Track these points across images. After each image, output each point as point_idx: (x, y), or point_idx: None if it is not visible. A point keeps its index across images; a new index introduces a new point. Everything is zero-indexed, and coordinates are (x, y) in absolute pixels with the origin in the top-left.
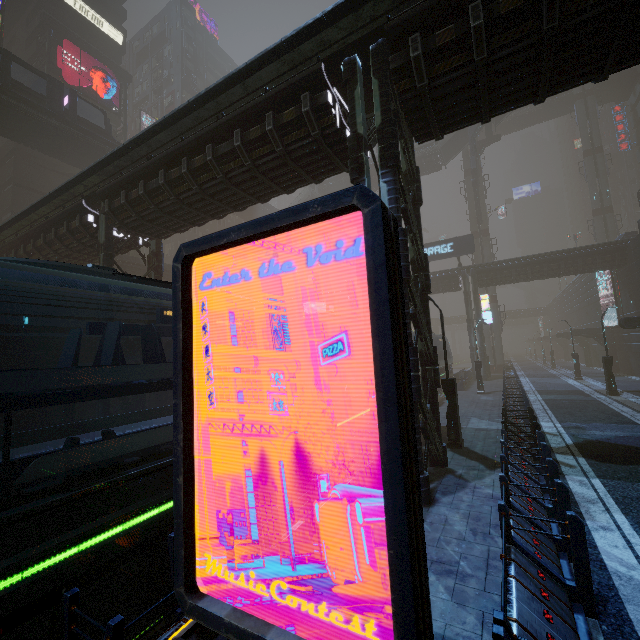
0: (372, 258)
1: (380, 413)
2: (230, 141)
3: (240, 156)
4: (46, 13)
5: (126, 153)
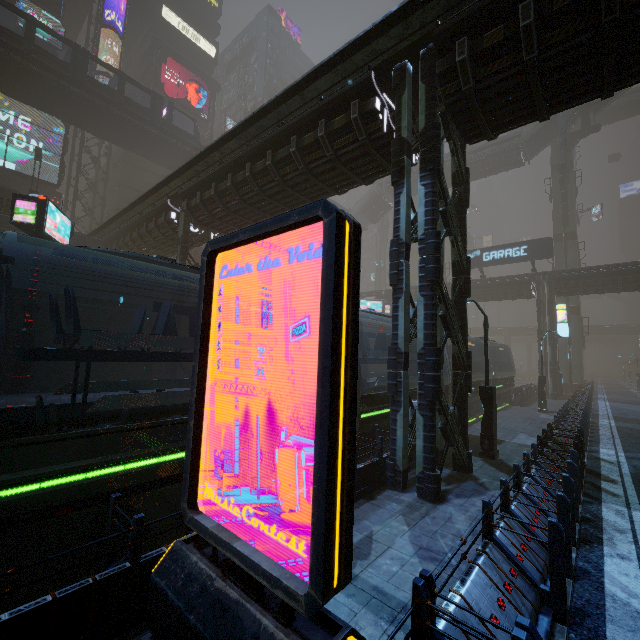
0: (326, 258)
1: (319, 380)
2: (287, 147)
3: (295, 161)
4: (155, 36)
5: (202, 159)
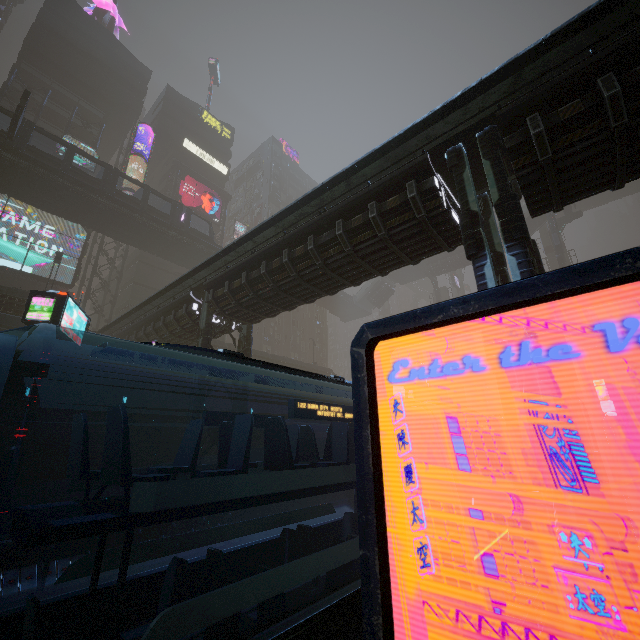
0: None
1: None
2: (331, 231)
3: (341, 243)
4: (177, 160)
5: (234, 249)
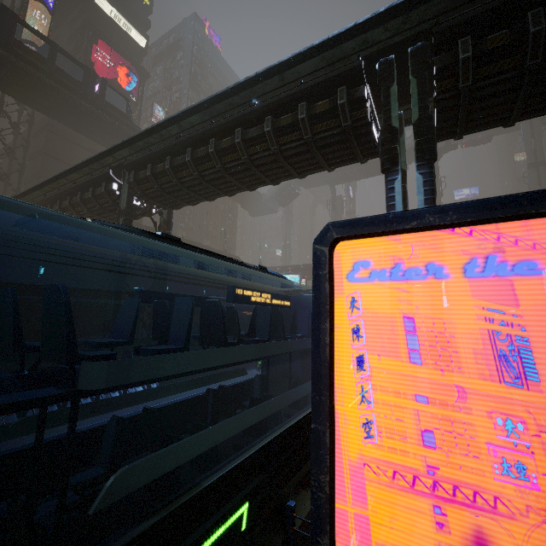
0: None
1: None
2: (259, 126)
3: (268, 140)
4: (87, 18)
5: (158, 131)
